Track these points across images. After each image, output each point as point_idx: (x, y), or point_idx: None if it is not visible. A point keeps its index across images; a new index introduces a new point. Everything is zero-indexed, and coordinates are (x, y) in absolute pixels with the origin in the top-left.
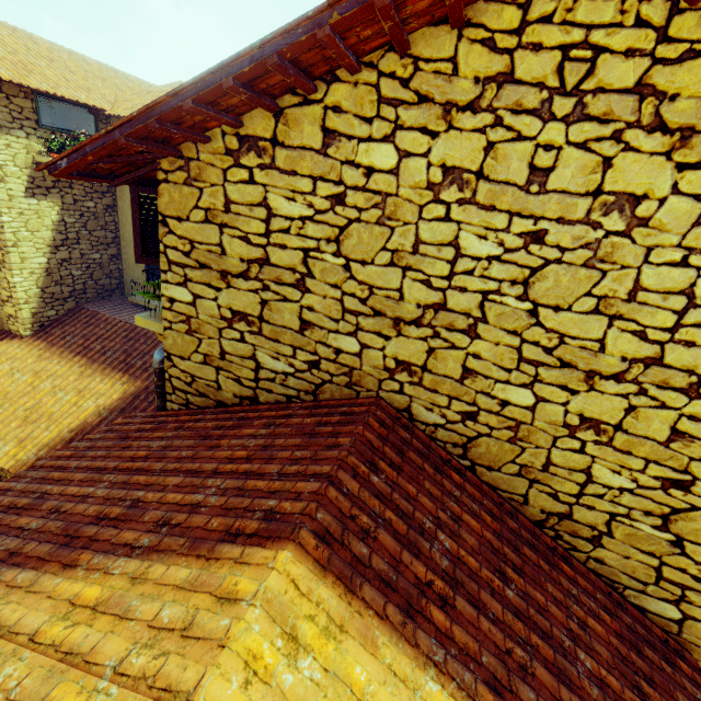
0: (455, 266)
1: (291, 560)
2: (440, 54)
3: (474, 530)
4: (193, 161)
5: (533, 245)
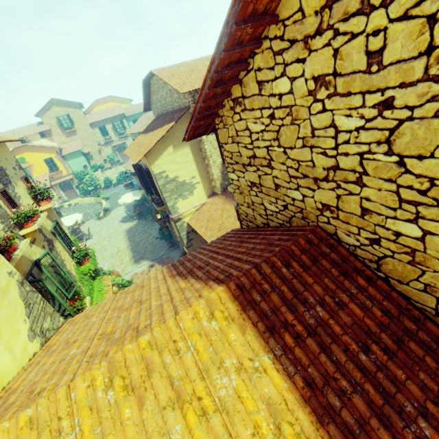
0: (337, 140)
1: (222, 290)
2: (293, 10)
3: (356, 315)
4: (223, 117)
5: (386, 111)
